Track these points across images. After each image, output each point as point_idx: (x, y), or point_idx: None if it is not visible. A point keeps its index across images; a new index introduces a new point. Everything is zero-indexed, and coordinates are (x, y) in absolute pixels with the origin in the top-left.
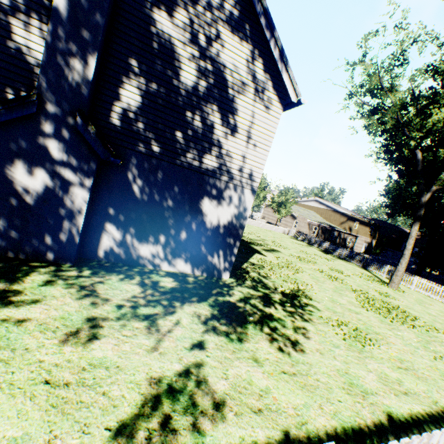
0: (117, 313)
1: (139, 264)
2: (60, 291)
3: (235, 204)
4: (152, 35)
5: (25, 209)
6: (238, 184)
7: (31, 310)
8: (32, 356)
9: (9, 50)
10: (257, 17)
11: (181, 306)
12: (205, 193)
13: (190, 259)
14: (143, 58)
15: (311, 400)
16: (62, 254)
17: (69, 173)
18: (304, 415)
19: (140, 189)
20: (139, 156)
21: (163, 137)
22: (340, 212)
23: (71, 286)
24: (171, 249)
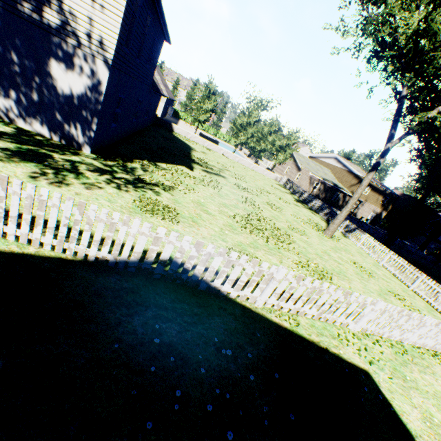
0: None
1: None
2: None
3: (87, 74)
4: None
5: None
6: (88, 51)
7: None
8: None
9: None
10: None
11: None
12: (52, 54)
13: (46, 123)
14: None
15: None
16: None
17: None
18: None
19: None
20: None
21: None
22: (354, 174)
23: None
24: (24, 107)
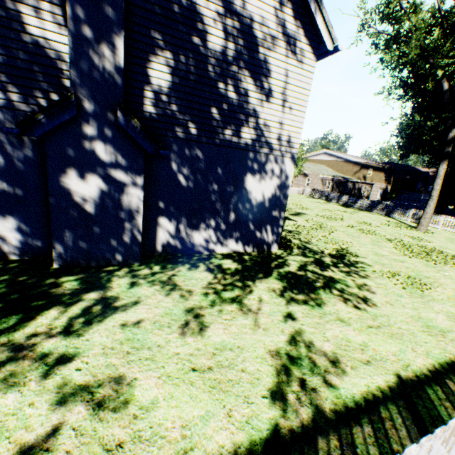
0: (207, 301)
1: (195, 252)
2: (147, 290)
3: (277, 175)
4: None
5: (87, 219)
6: (277, 154)
7: (137, 312)
8: (168, 351)
9: (26, 46)
10: None
11: (254, 285)
12: (247, 169)
13: (240, 238)
14: (166, 27)
15: (403, 346)
16: (129, 255)
17: (120, 174)
18: (404, 359)
19: (185, 177)
20: (179, 142)
21: (199, 116)
22: (353, 162)
23: (153, 283)
24: (221, 232)
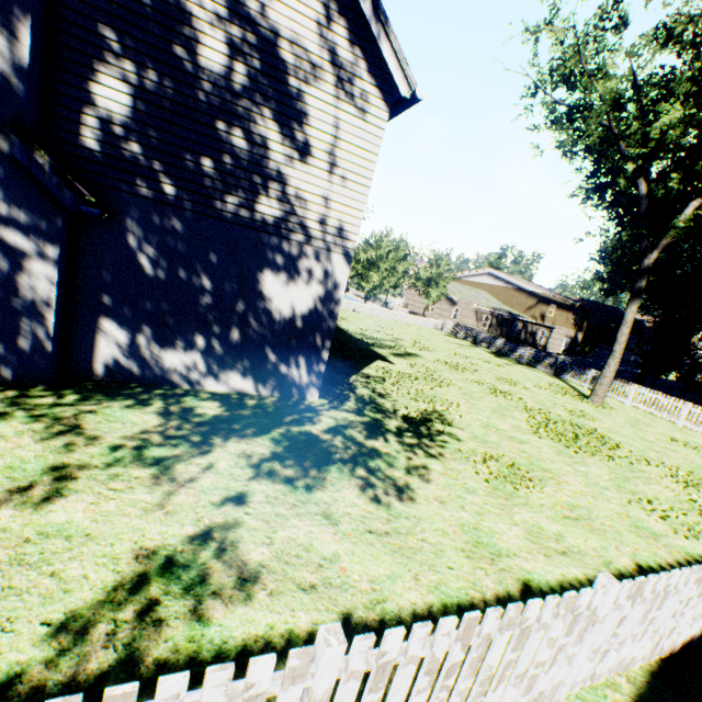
0: (108, 457)
1: (167, 383)
2: (16, 427)
3: (318, 279)
4: None
5: None
6: (320, 245)
7: None
8: None
9: None
10: None
11: (223, 444)
12: (265, 262)
13: (251, 372)
14: (126, 24)
15: (404, 569)
16: (28, 371)
17: (16, 237)
18: (384, 591)
19: (151, 259)
20: (142, 203)
21: (180, 168)
22: (527, 291)
23: (36, 419)
24: (216, 357)
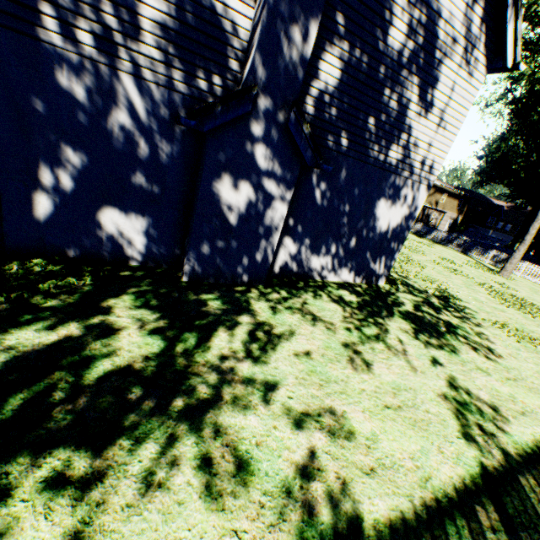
0: (353, 336)
1: (308, 277)
2: (292, 318)
3: (408, 203)
4: None
5: (227, 231)
6: (416, 179)
7: (299, 342)
8: (353, 387)
9: (202, 11)
10: None
11: (385, 323)
12: (382, 193)
13: (354, 268)
14: (352, 11)
15: None
16: (256, 275)
17: (272, 185)
18: None
19: (321, 193)
20: (326, 153)
21: (354, 125)
22: None
23: (292, 311)
24: (338, 259)
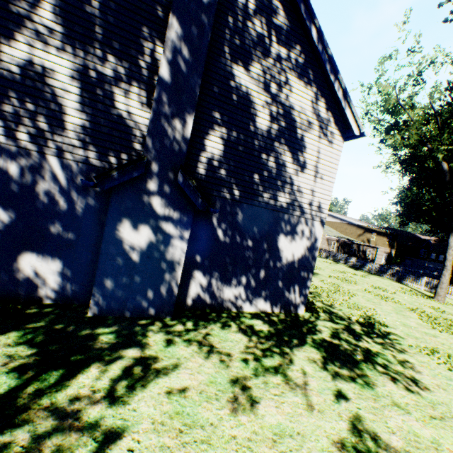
0: (249, 368)
1: (223, 308)
2: (185, 350)
3: (307, 237)
4: (231, 88)
5: (130, 267)
6: (308, 217)
7: (180, 377)
8: (223, 432)
9: (112, 116)
10: (321, 63)
11: (292, 352)
12: (280, 229)
13: (269, 297)
14: (225, 110)
15: None
16: (162, 307)
17: (170, 227)
18: None
19: (223, 232)
20: (222, 201)
21: (242, 180)
22: (356, 225)
23: (189, 343)
24: (251, 289)
